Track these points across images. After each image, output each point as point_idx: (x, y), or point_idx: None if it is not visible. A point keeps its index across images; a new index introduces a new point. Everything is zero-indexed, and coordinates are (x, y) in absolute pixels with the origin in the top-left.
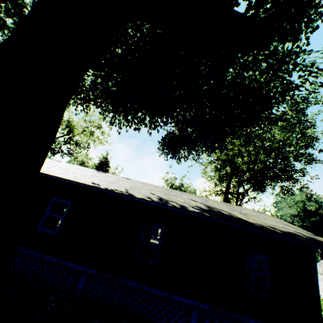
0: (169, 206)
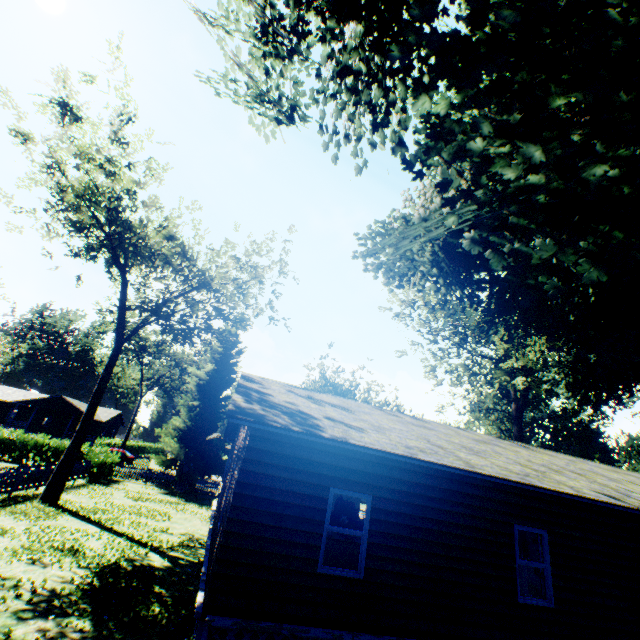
0: None
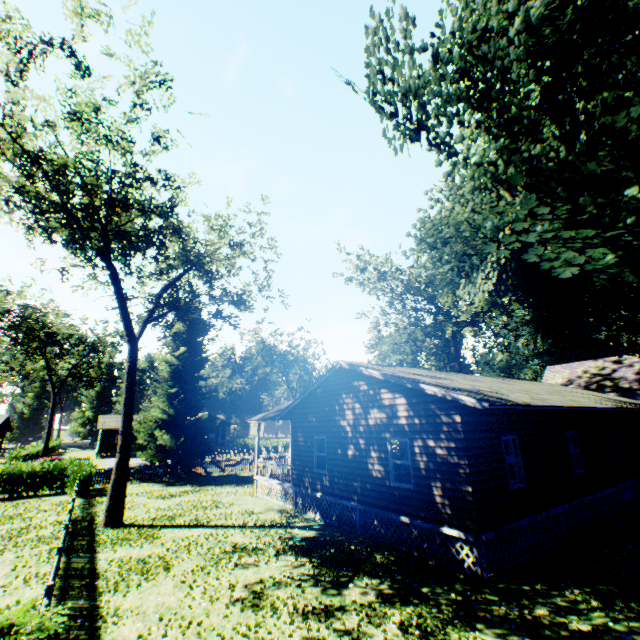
0: (639, 409)
